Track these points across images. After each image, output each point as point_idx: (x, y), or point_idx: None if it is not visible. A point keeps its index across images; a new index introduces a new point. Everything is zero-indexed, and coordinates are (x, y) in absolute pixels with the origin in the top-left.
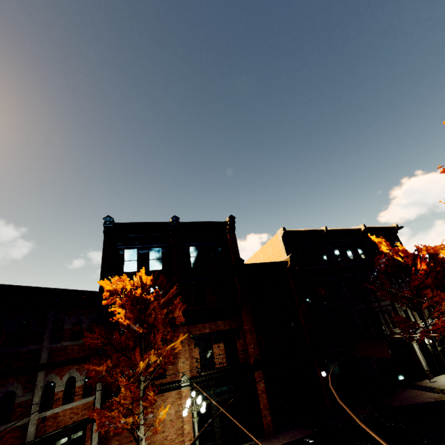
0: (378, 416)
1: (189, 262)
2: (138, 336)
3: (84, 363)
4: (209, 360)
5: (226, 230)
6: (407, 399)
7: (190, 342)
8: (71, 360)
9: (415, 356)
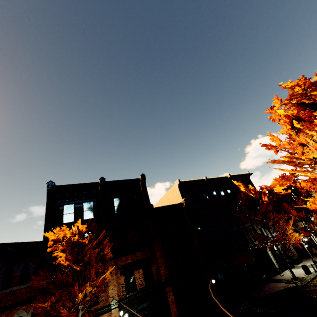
0: (251, 306)
1: (114, 210)
2: (76, 273)
3: (30, 303)
4: (132, 284)
5: (139, 184)
6: (267, 290)
7: (117, 272)
8: (19, 302)
9: (269, 259)
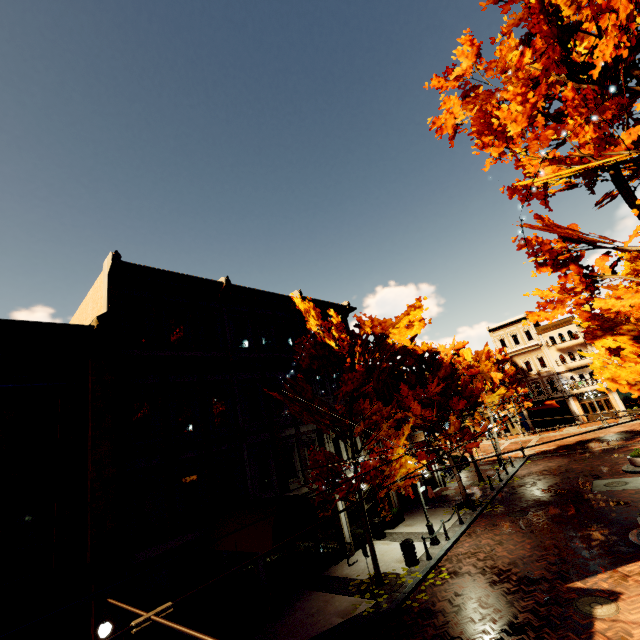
0: None
1: None
2: None
3: None
4: None
5: None
6: (298, 628)
7: None
8: None
9: (336, 518)
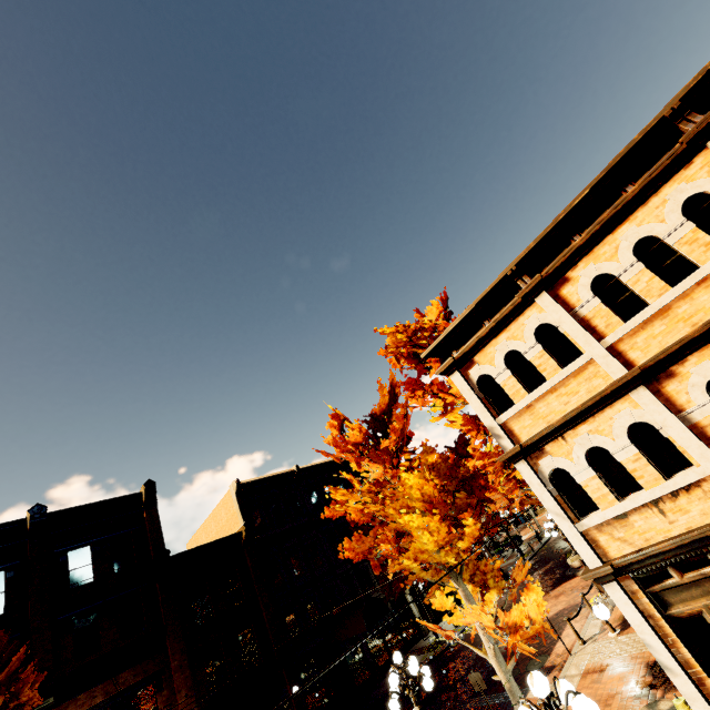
0: None
1: (66, 581)
2: None
3: None
4: None
5: (141, 505)
6: None
7: None
8: None
9: (410, 611)
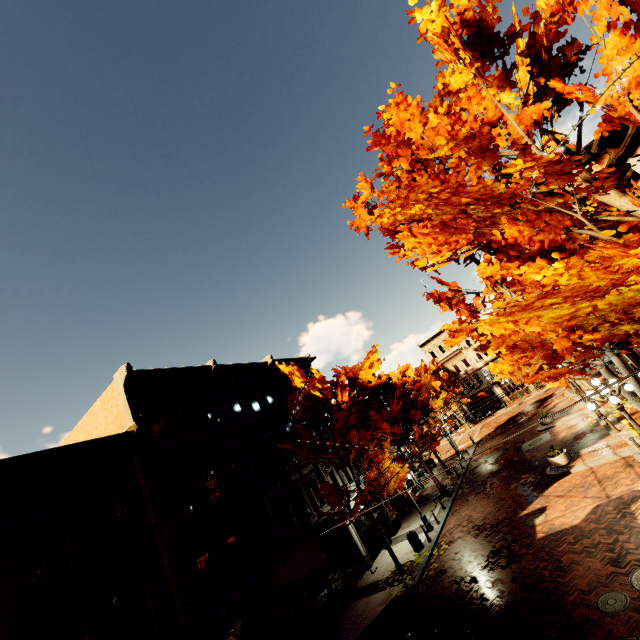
0: None
1: None
2: None
3: None
4: None
5: None
6: (353, 628)
7: None
8: None
9: (351, 540)
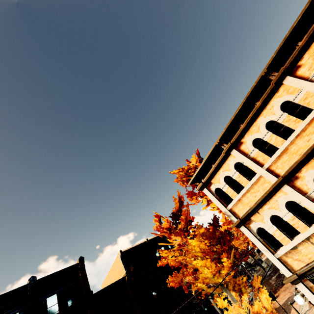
0: None
1: None
2: None
3: None
4: None
5: (78, 269)
6: None
7: None
8: None
9: (213, 308)
